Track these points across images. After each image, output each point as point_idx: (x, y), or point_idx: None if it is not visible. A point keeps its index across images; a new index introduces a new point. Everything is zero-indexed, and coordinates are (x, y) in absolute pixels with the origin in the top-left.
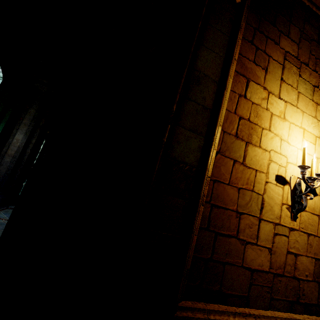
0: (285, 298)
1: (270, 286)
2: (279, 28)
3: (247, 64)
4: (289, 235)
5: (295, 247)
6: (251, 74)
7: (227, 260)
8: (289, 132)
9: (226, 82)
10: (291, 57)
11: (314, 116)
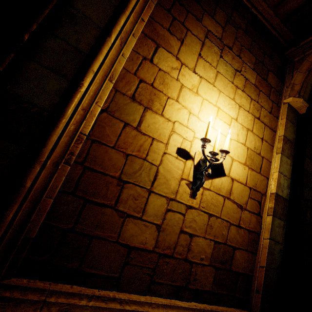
0: (171, 283)
1: (151, 267)
2: (204, 7)
3: (160, 30)
4: (186, 213)
5: (191, 226)
6: (162, 41)
7: (96, 233)
8: (201, 108)
9: (111, 29)
10: (213, 37)
11: (232, 98)
